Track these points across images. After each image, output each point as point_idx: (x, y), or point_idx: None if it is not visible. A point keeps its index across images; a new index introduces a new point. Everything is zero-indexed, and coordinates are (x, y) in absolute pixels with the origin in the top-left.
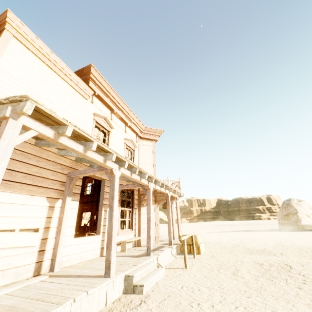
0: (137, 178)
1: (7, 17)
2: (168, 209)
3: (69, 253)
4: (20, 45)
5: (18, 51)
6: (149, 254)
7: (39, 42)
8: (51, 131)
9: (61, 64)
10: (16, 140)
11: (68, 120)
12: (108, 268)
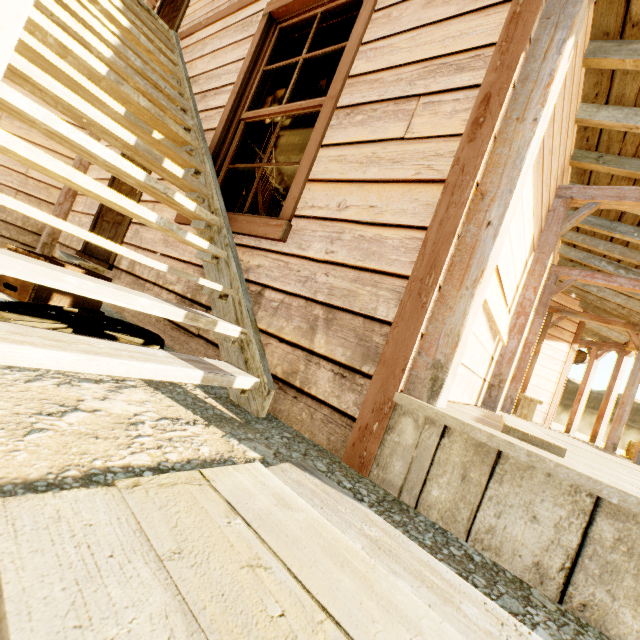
0: None
1: None
2: (638, 373)
3: None
4: None
5: None
6: None
7: None
8: None
9: None
10: None
11: None
12: None
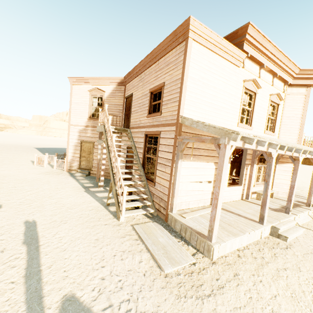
0: (289, 154)
1: (189, 24)
2: None
3: (224, 195)
4: (196, 45)
5: (195, 52)
6: (287, 212)
7: (208, 31)
8: (241, 142)
9: (221, 42)
10: (229, 156)
11: (225, 98)
12: (261, 219)
